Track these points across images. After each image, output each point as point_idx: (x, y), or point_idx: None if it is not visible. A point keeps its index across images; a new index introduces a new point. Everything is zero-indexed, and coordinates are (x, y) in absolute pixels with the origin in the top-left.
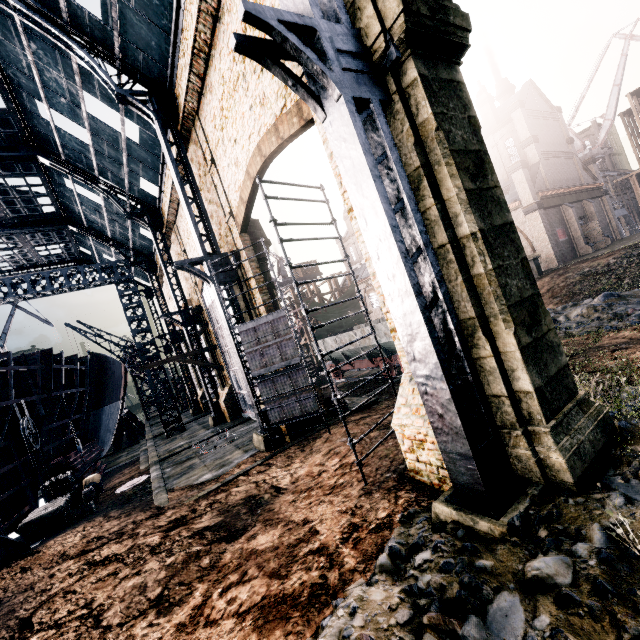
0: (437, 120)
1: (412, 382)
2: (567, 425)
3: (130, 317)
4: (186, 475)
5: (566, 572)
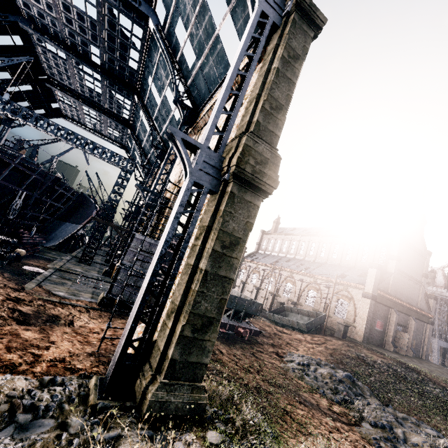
0: (224, 213)
1: None
2: (174, 389)
3: (114, 190)
4: (56, 285)
5: (77, 429)
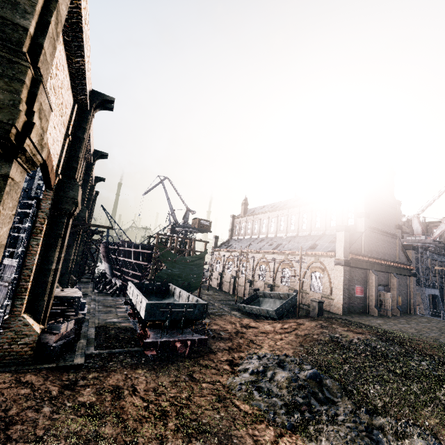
0: None
1: None
2: None
3: None
4: None
5: None
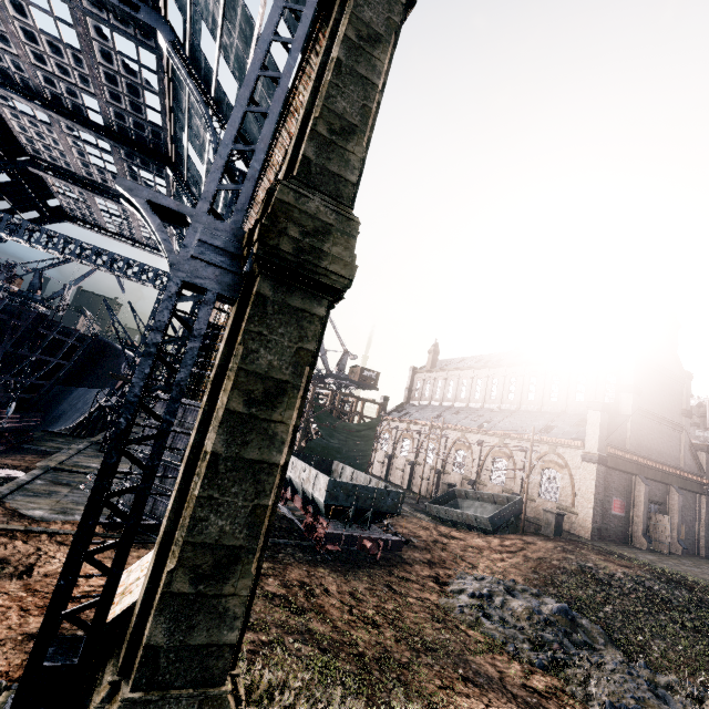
0: (245, 336)
1: None
2: None
3: (150, 326)
4: (34, 498)
5: None
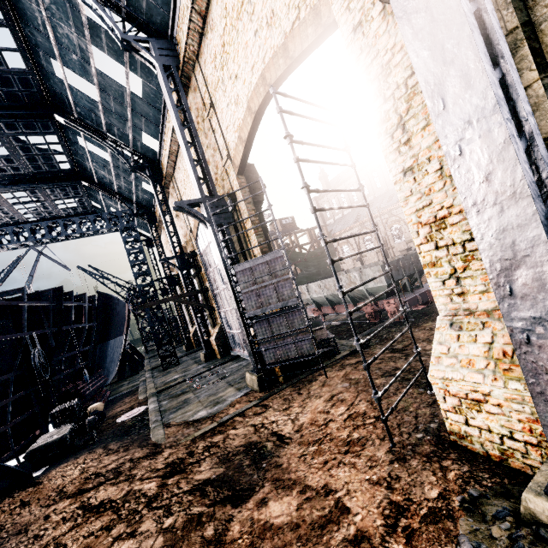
0: None
1: (455, 327)
2: None
3: (132, 261)
4: (181, 410)
5: None
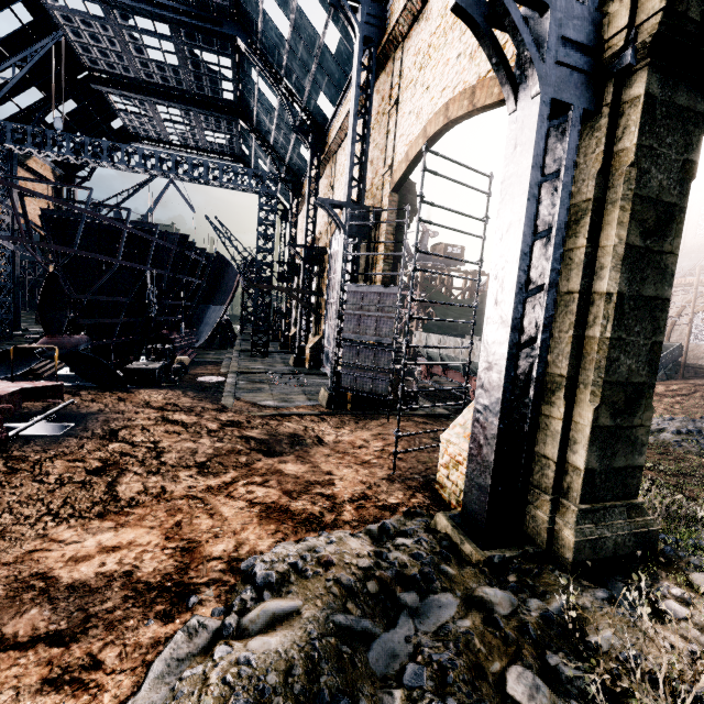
0: (638, 154)
1: None
2: (601, 517)
3: (260, 233)
4: (254, 393)
5: (507, 607)
